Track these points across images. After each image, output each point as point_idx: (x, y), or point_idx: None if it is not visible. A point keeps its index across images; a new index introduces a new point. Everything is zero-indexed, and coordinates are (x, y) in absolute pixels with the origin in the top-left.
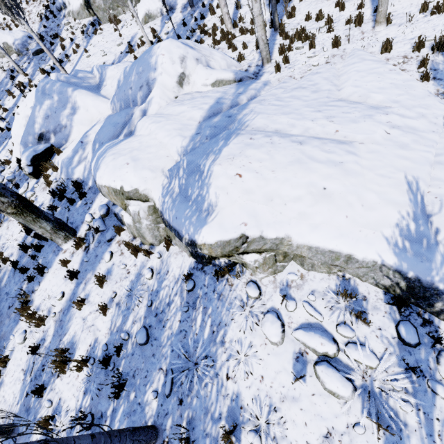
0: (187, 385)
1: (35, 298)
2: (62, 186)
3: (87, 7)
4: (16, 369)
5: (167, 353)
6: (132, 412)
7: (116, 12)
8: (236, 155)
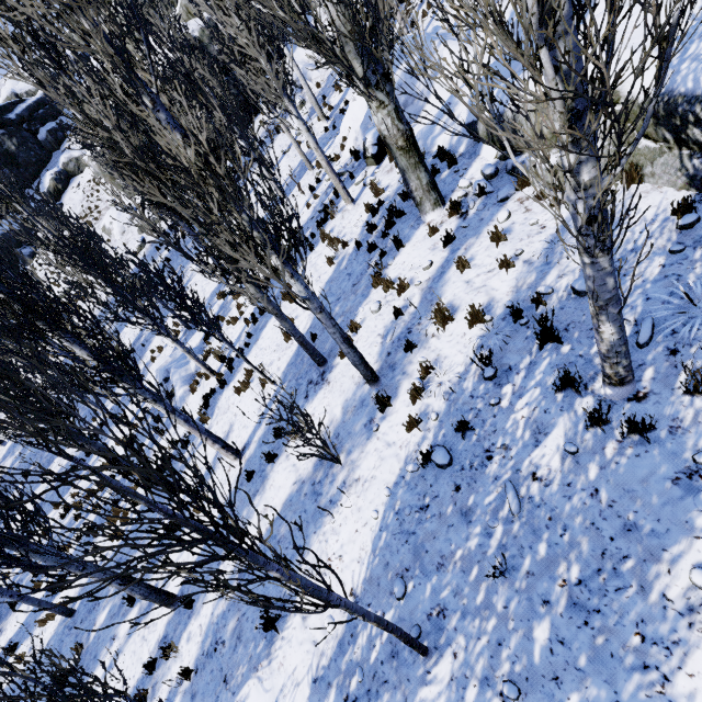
0: (693, 328)
1: (389, 272)
2: None
3: None
4: (371, 335)
5: (636, 302)
6: (566, 364)
7: None
8: None
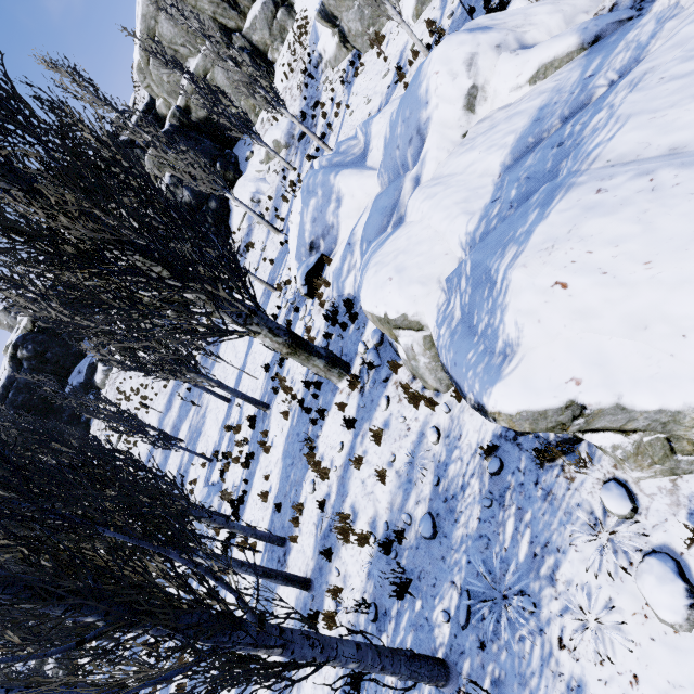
0: (490, 625)
1: (319, 445)
2: (334, 307)
3: (343, 44)
4: (310, 521)
5: (461, 563)
6: (418, 626)
7: (378, 26)
8: (558, 240)
